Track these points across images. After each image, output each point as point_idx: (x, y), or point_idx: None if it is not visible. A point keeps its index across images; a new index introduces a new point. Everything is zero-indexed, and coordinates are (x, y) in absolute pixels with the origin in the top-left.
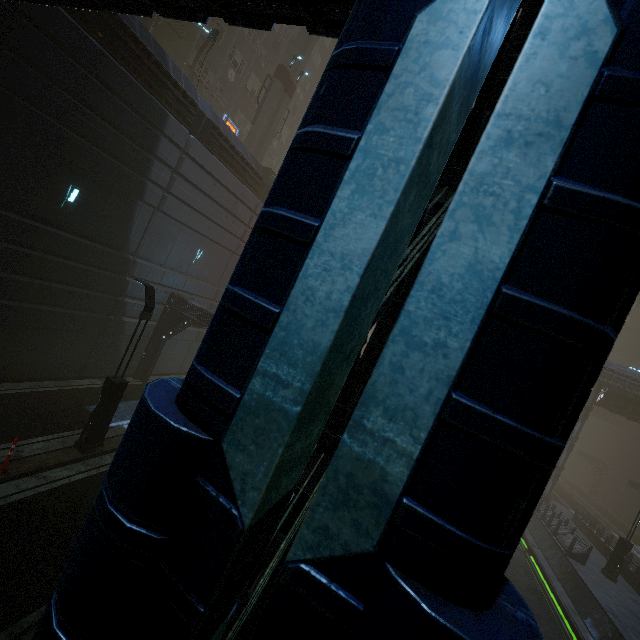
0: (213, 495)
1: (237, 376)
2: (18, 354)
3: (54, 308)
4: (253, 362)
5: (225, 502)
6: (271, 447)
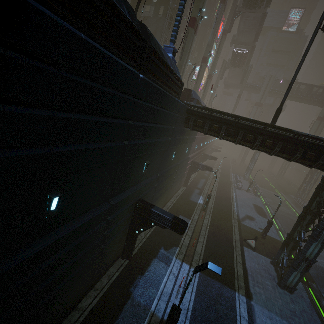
0: None
1: None
2: (174, 190)
3: (180, 177)
4: None
5: None
6: None
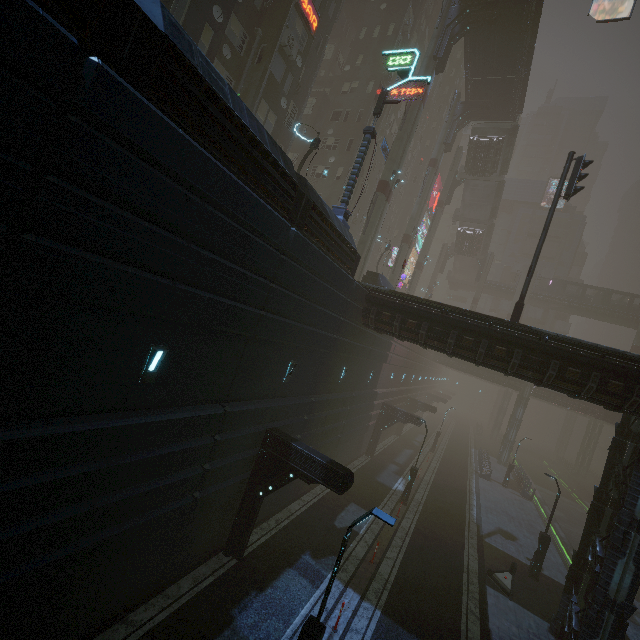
0: (635, 517)
1: (634, 508)
2: (345, 454)
3: (358, 428)
4: (636, 507)
5: (636, 518)
6: (639, 514)
